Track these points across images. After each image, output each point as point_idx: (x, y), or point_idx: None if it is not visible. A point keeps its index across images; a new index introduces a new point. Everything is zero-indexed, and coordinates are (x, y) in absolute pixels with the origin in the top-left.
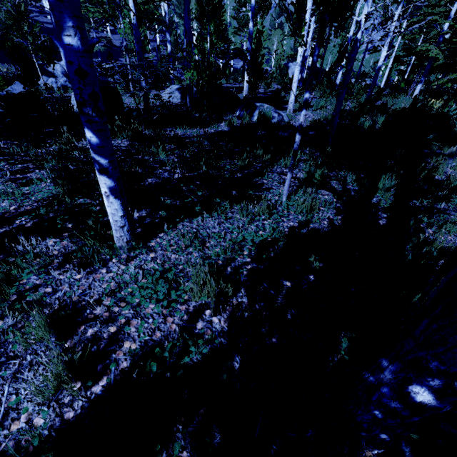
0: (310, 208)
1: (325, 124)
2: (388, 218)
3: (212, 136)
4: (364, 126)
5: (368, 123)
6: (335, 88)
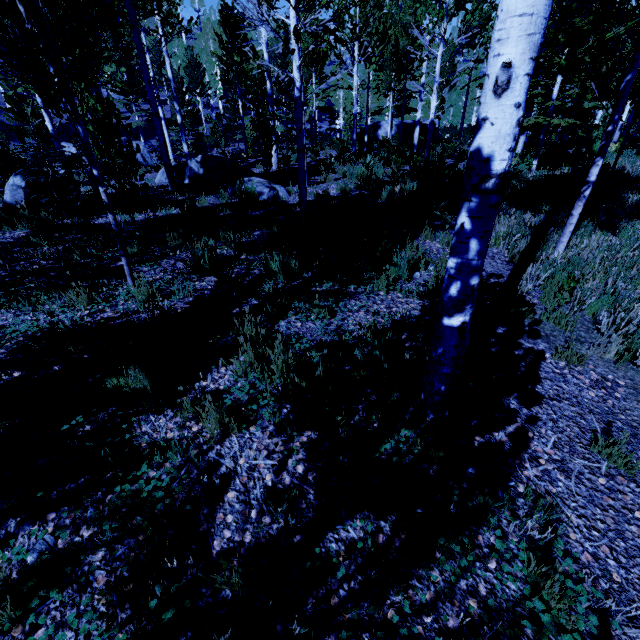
0: (148, 296)
1: (335, 197)
2: (255, 305)
3: (150, 220)
4: (382, 197)
5: (385, 193)
6: (414, 149)
